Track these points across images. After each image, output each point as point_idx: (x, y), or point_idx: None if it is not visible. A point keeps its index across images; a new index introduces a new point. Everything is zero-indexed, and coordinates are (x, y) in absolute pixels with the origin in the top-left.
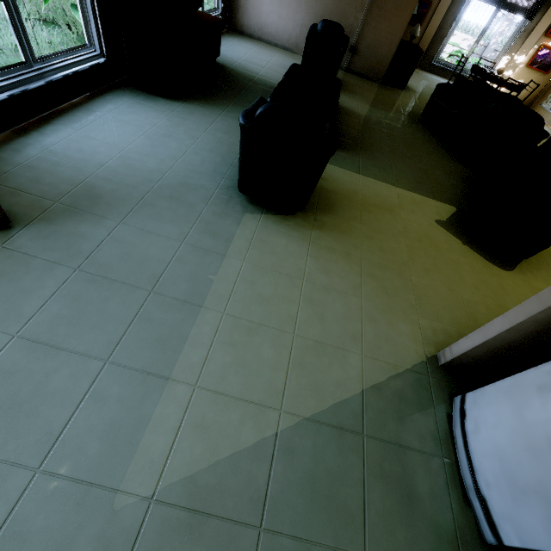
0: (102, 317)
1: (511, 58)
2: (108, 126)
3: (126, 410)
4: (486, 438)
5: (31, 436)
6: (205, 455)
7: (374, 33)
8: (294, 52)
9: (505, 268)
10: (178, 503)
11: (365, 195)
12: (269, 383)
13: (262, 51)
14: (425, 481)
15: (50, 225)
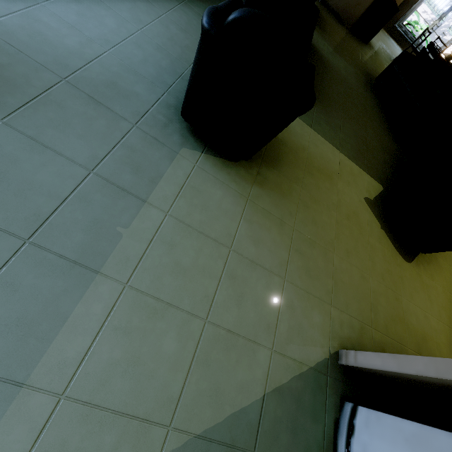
0: None
1: None
2: None
3: None
4: None
5: None
6: None
7: None
8: None
9: (407, 259)
10: None
11: (311, 155)
12: (163, 388)
13: None
14: None
15: None
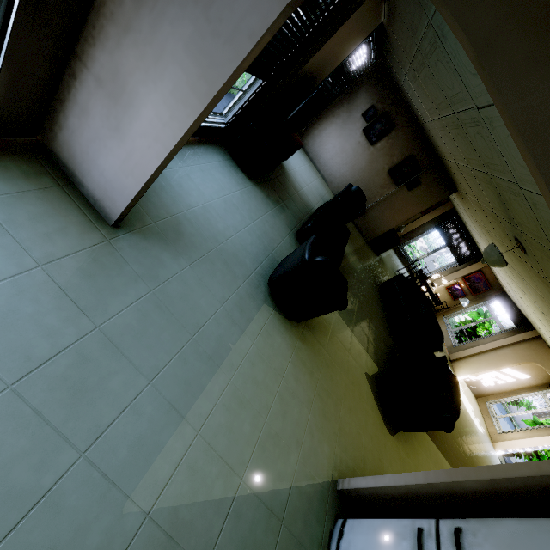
0: (157, 342)
1: (441, 277)
2: (203, 174)
3: (152, 431)
4: None
5: (86, 422)
6: (189, 494)
7: (380, 213)
8: (328, 184)
9: (390, 431)
10: (163, 526)
11: (334, 329)
12: (241, 453)
13: (310, 170)
14: None
15: (145, 240)
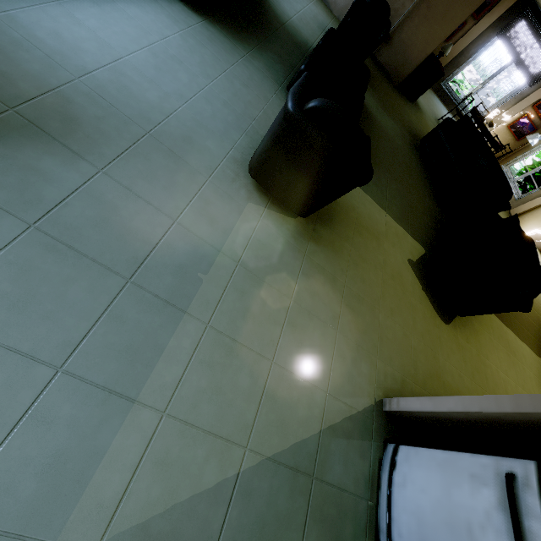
0: (61, 305)
1: (501, 113)
2: (101, 11)
3: (78, 438)
4: (411, 497)
5: None
6: (162, 498)
7: (413, 31)
8: (331, 7)
9: (445, 320)
10: None
11: (360, 214)
12: (240, 416)
13: None
14: (351, 523)
15: None
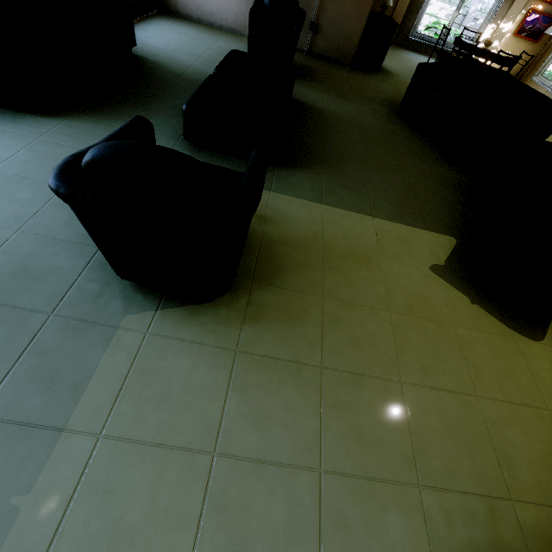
0: None
1: (497, 26)
2: None
3: None
4: None
5: None
6: None
7: (338, 4)
8: (244, 34)
9: (534, 335)
10: None
11: (329, 240)
12: None
13: (201, 35)
14: None
15: None
